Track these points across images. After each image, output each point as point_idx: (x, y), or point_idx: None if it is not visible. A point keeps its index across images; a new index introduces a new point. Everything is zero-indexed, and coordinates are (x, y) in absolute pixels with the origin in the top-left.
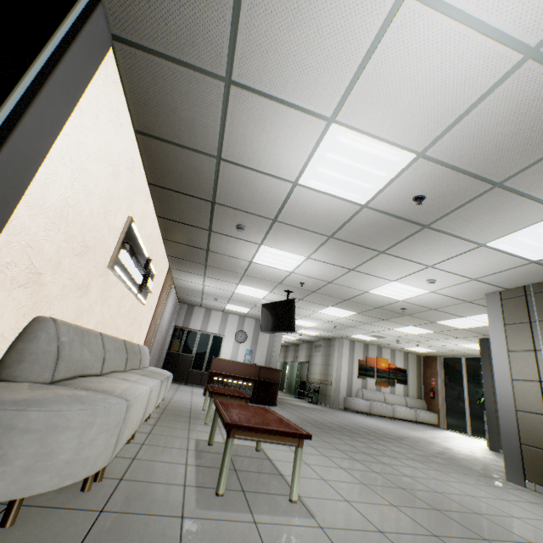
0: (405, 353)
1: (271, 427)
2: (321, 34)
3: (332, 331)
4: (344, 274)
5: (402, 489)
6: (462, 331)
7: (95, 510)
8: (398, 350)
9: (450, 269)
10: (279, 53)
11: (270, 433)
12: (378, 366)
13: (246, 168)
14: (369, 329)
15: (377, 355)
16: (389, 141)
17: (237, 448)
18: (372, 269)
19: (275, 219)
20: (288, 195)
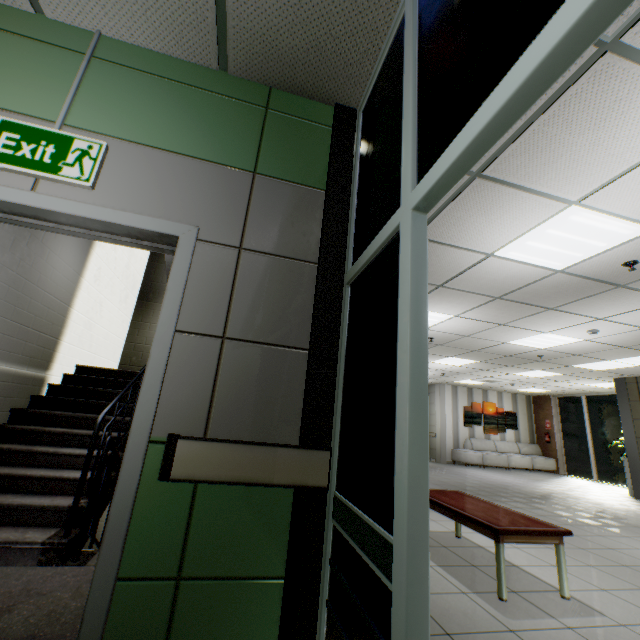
0: (513, 394)
1: (530, 526)
2: (616, 136)
3: (435, 378)
4: (489, 328)
5: (626, 566)
6: (598, 372)
7: (442, 634)
8: (505, 392)
9: (622, 320)
10: (555, 152)
11: (536, 535)
12: (485, 411)
13: (439, 243)
14: (483, 375)
15: (483, 399)
16: (628, 218)
17: (439, 536)
18: (528, 323)
19: (440, 284)
20: (473, 264)
